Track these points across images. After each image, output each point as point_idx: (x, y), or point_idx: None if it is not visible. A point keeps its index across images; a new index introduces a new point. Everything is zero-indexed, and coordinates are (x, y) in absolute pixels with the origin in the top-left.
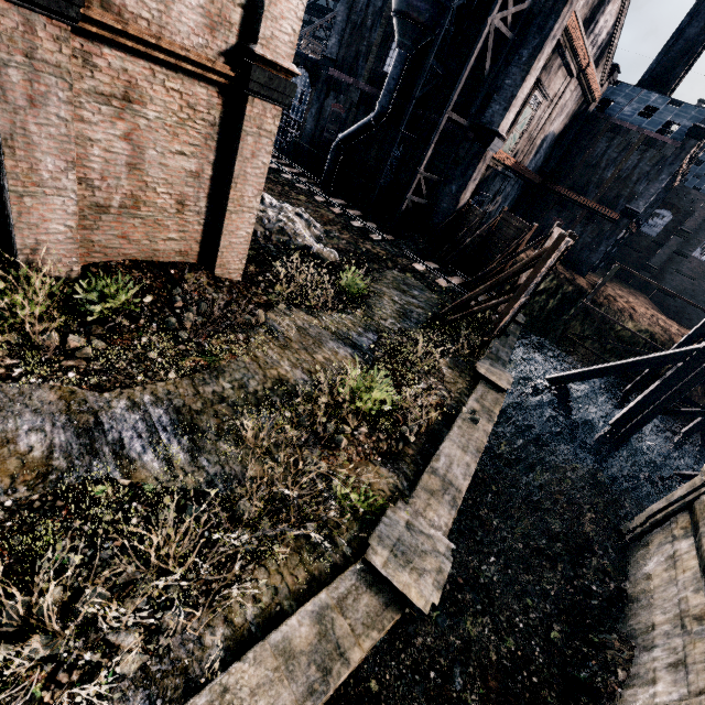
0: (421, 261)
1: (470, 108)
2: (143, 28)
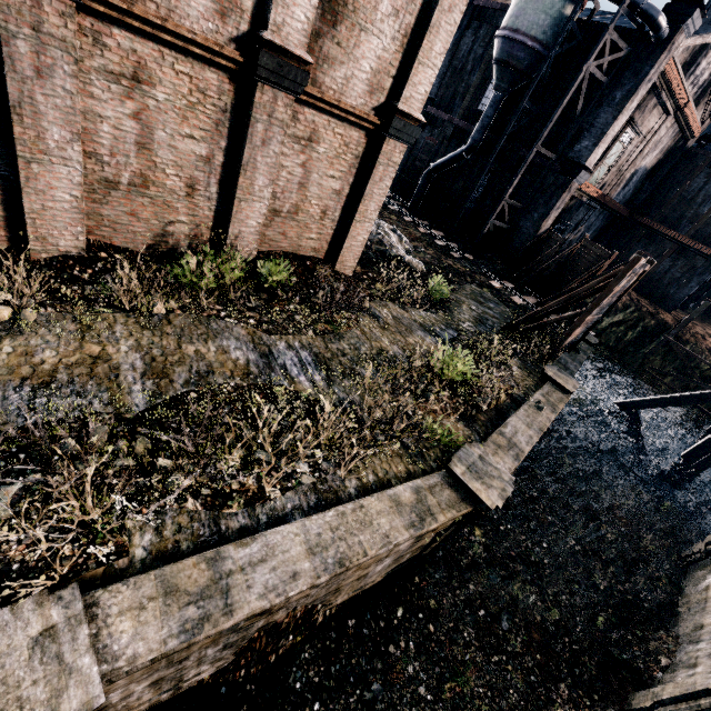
0: (498, 279)
1: (559, 143)
2: (331, 95)
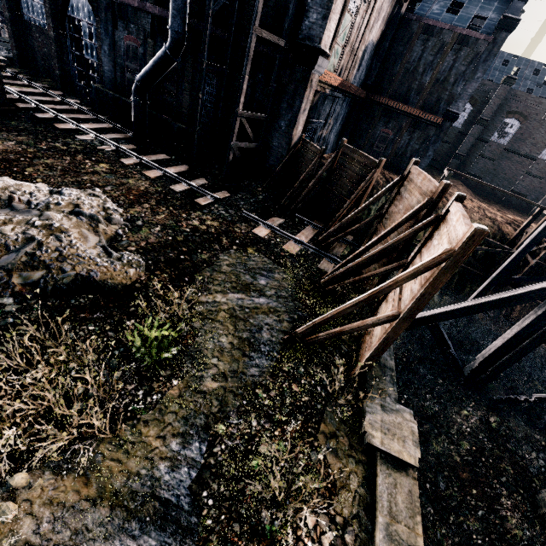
0: (263, 222)
1: (283, 21)
2: None
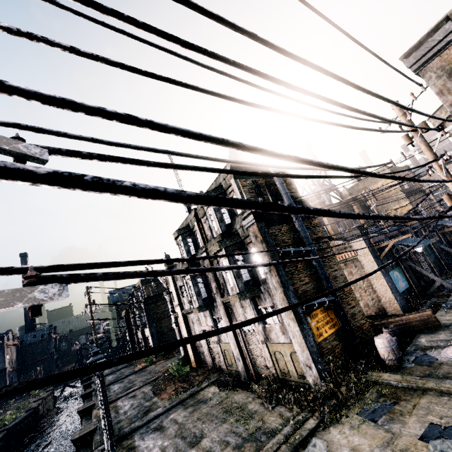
0: (12, 400)
1: None
2: None
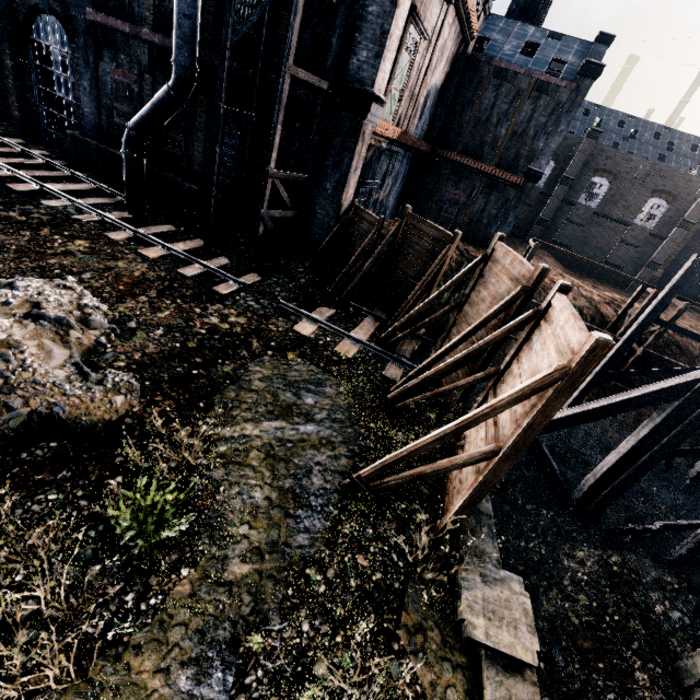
0: (307, 314)
1: (324, 58)
2: None
